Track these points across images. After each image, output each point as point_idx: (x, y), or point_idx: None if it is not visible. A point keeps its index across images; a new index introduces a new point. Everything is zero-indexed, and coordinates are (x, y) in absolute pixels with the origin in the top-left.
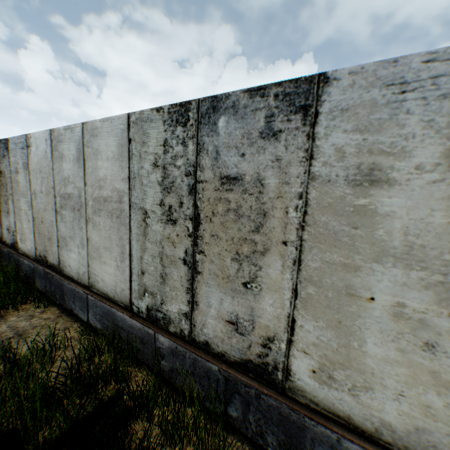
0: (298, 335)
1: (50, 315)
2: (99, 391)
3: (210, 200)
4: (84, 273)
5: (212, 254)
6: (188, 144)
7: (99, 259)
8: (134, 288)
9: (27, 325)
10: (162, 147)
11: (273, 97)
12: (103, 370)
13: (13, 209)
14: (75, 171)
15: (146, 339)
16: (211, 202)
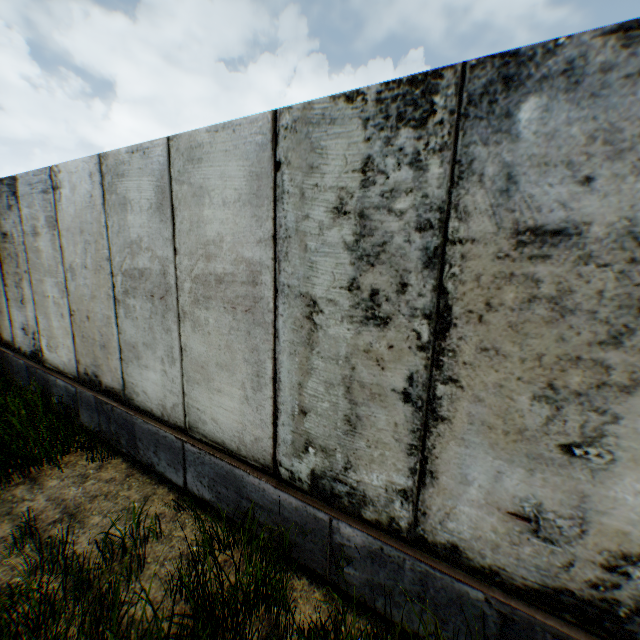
0: None
1: (114, 473)
2: None
3: (482, 278)
4: (175, 407)
5: (480, 385)
6: (427, 164)
7: (206, 383)
8: (283, 438)
9: (78, 494)
10: (357, 174)
11: None
12: (244, 590)
13: (31, 296)
14: (153, 229)
15: (311, 527)
16: (483, 283)
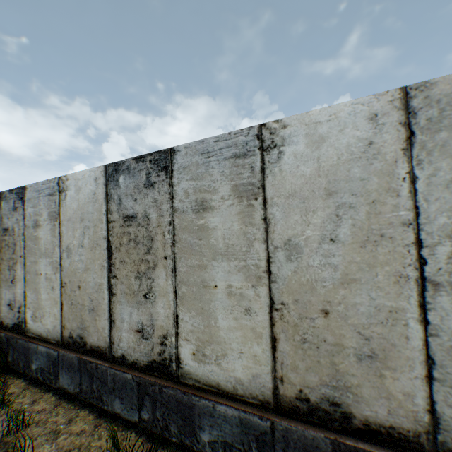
0: (28, 300)
1: None
2: None
3: (1, 241)
4: None
5: (3, 269)
6: None
7: None
8: None
9: None
10: None
11: (16, 194)
12: None
13: None
14: None
15: None
16: (2, 242)
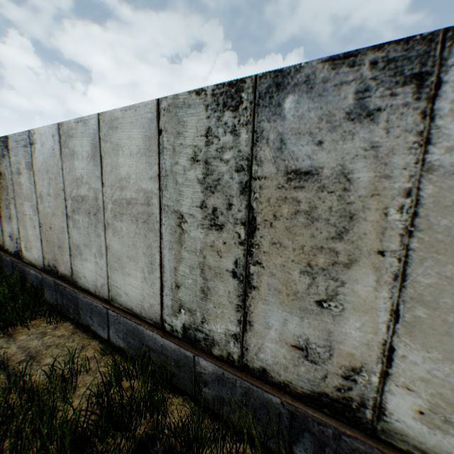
0: (398, 367)
1: (64, 331)
2: (137, 430)
3: (271, 200)
4: (103, 286)
5: (273, 265)
6: (239, 132)
7: (121, 269)
8: (166, 304)
9: (39, 344)
10: (203, 137)
11: (368, 65)
12: (137, 401)
13: (16, 214)
14: (90, 170)
15: (183, 362)
16: (272, 203)
